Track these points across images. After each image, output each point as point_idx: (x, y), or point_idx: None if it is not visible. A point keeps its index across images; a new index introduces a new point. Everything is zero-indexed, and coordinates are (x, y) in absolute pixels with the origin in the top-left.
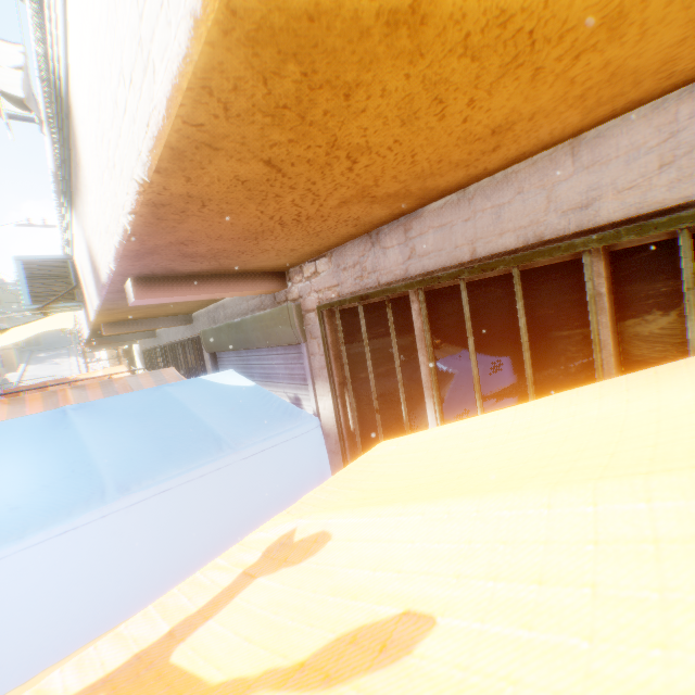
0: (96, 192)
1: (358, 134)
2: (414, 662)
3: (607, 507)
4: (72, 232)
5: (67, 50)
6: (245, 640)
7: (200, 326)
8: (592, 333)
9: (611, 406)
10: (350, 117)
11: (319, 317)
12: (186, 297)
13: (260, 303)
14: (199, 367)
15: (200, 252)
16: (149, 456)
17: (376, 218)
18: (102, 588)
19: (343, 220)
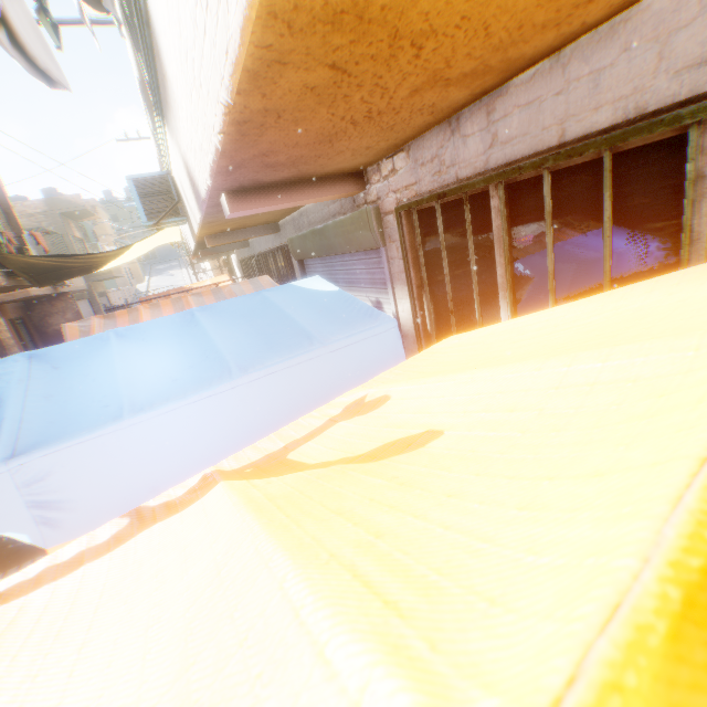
0: (185, 110)
1: (420, 21)
2: (424, 450)
3: (576, 367)
4: (166, 147)
5: None
6: (330, 449)
7: (287, 234)
8: (682, 224)
9: (653, 299)
10: (408, 7)
11: (397, 220)
12: (272, 207)
13: (340, 207)
14: (289, 275)
15: (280, 161)
16: (257, 348)
17: (454, 103)
18: (238, 435)
19: (417, 111)
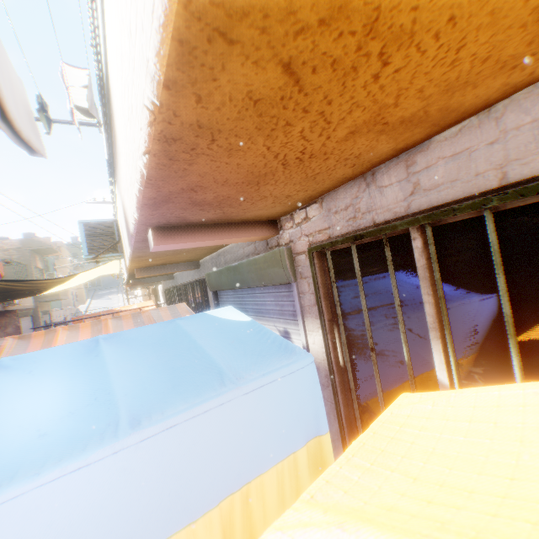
0: (124, 153)
1: (409, 4)
2: None
3: None
4: (115, 200)
5: (105, 37)
6: None
7: (205, 270)
8: None
9: None
10: None
11: (310, 258)
12: (195, 243)
13: (254, 249)
14: (204, 302)
15: (207, 200)
16: (160, 386)
17: (376, 155)
18: (110, 527)
19: (343, 159)
